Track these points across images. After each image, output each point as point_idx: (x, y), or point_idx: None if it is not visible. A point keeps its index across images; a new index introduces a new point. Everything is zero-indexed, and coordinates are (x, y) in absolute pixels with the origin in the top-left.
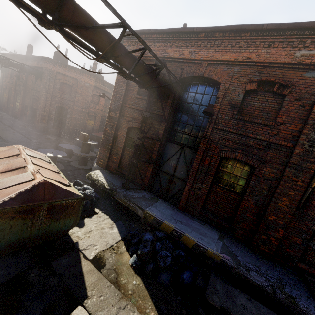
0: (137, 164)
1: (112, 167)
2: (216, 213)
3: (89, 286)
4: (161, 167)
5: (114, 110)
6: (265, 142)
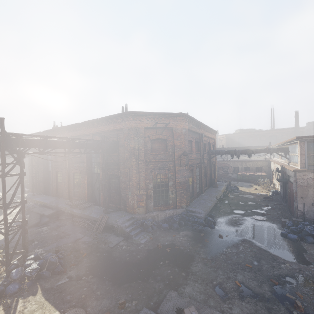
0: (34, 184)
1: (34, 190)
2: (60, 192)
3: (1, 217)
4: (50, 183)
5: (30, 166)
6: (61, 163)
